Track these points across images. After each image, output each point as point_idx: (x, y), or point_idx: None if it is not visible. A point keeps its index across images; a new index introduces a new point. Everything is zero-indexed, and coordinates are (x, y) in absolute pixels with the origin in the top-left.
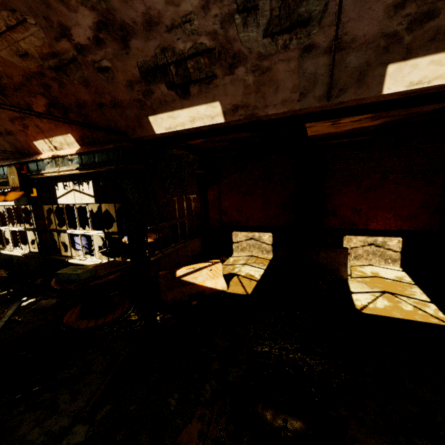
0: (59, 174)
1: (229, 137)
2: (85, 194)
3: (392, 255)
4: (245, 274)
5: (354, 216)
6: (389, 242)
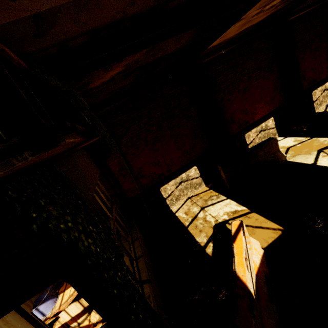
0: None
1: (157, 55)
2: None
3: (272, 132)
4: (229, 216)
5: (244, 116)
6: (268, 124)
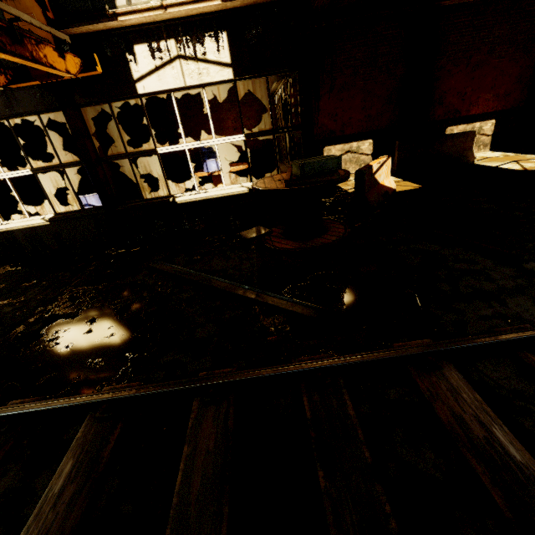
0: (146, 21)
1: None
2: (210, 62)
3: (485, 140)
4: None
5: (458, 102)
6: (484, 127)
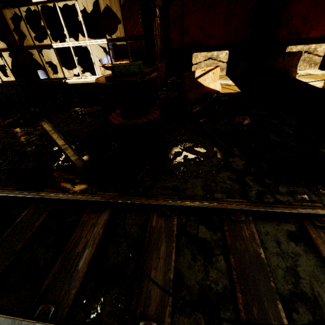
0: None
1: None
2: None
3: (316, 60)
4: (221, 84)
5: (301, 25)
6: (318, 48)
